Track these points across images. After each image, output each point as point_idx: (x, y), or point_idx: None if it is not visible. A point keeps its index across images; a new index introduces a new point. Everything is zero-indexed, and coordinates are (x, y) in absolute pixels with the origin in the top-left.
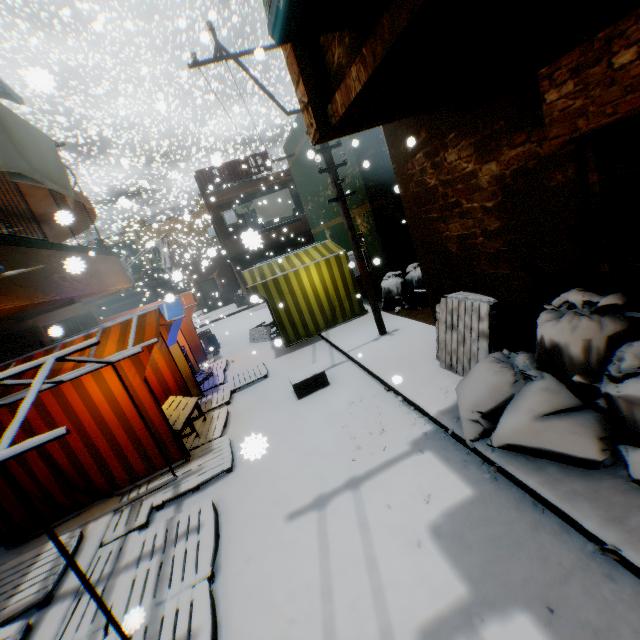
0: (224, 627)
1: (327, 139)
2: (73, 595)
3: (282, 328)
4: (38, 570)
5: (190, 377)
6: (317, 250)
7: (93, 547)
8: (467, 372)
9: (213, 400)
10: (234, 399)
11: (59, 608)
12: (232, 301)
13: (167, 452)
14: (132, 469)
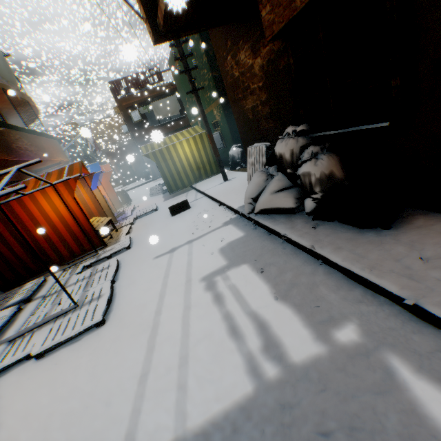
0: (117, 295)
1: (161, 42)
2: (42, 298)
3: (167, 182)
4: (22, 292)
5: (108, 210)
6: (188, 132)
7: (52, 282)
8: None
9: (123, 223)
10: (136, 222)
11: (35, 302)
12: (142, 177)
13: (92, 241)
14: (72, 250)
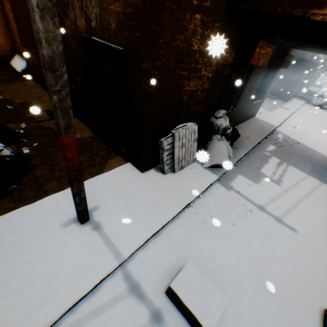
0: None
1: None
2: None
3: None
4: None
5: None
6: None
7: None
8: (189, 162)
9: None
10: None
11: None
12: None
13: None
14: None
